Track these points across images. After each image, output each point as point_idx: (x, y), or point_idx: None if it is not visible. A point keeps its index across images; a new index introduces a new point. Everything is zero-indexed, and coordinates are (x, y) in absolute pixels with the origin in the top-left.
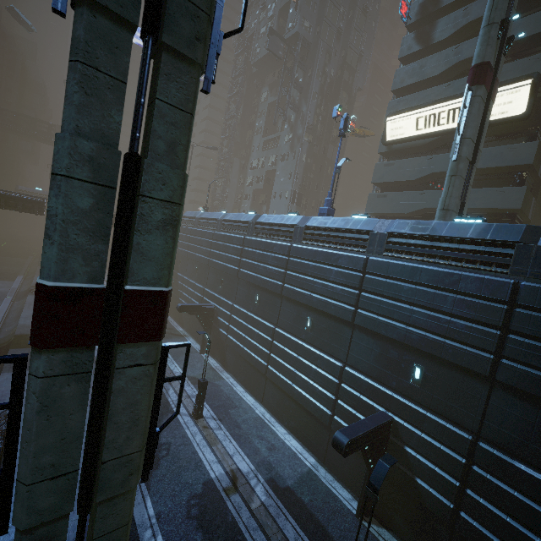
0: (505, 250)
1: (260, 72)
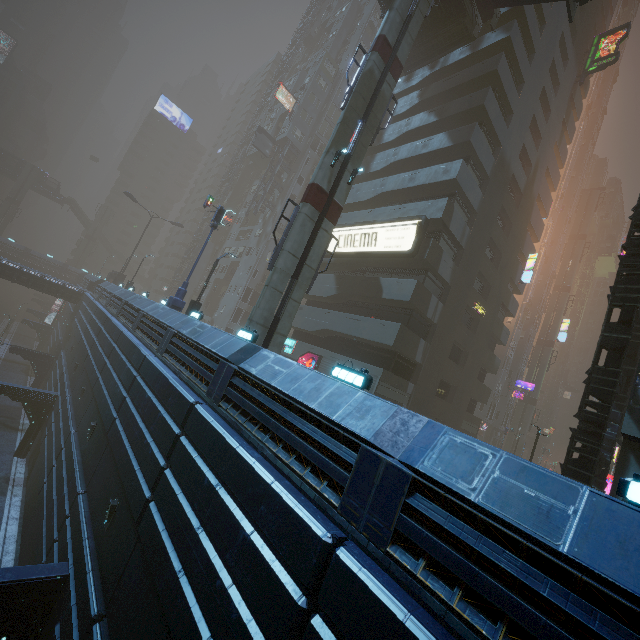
0: (215, 366)
1: (256, 165)
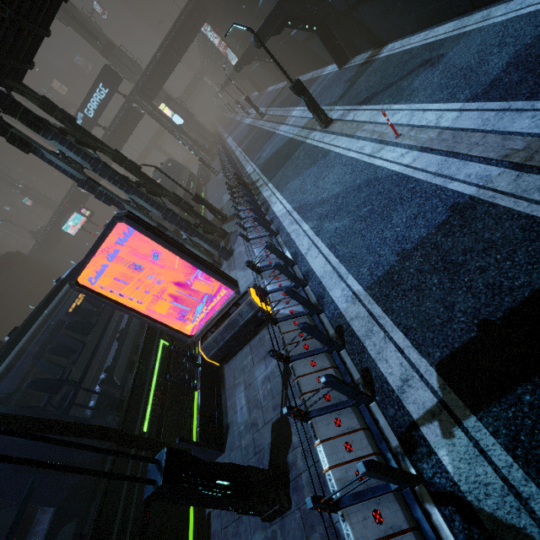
0: None
1: None
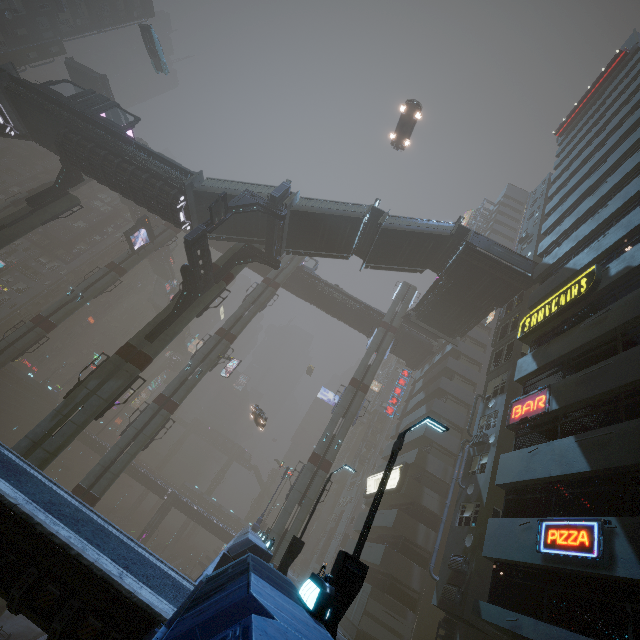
0: None
1: None
